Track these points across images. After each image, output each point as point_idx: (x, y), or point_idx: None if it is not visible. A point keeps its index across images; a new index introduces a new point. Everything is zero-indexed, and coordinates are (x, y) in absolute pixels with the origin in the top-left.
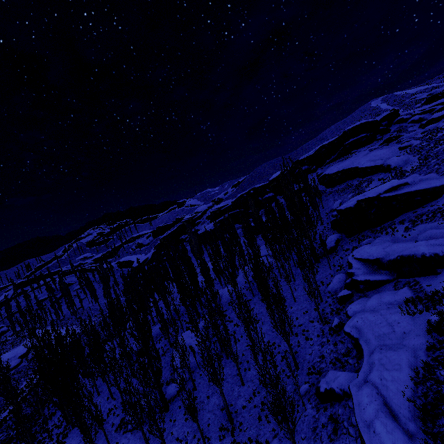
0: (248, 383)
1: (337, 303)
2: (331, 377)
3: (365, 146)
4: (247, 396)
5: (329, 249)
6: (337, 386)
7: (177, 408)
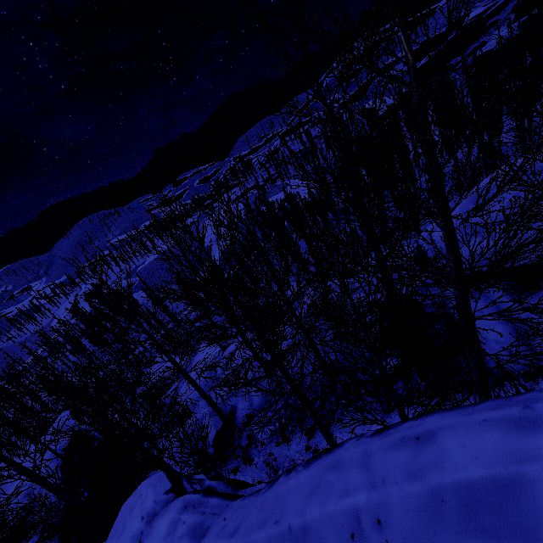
0: None
1: None
2: None
3: None
4: None
5: None
6: None
7: None
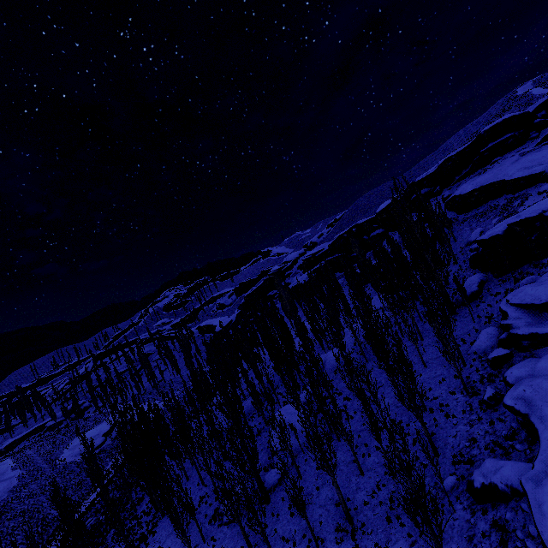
0: (369, 472)
1: (488, 367)
2: (489, 468)
3: (512, 150)
4: (368, 489)
5: (469, 295)
6: (500, 480)
7: (280, 500)
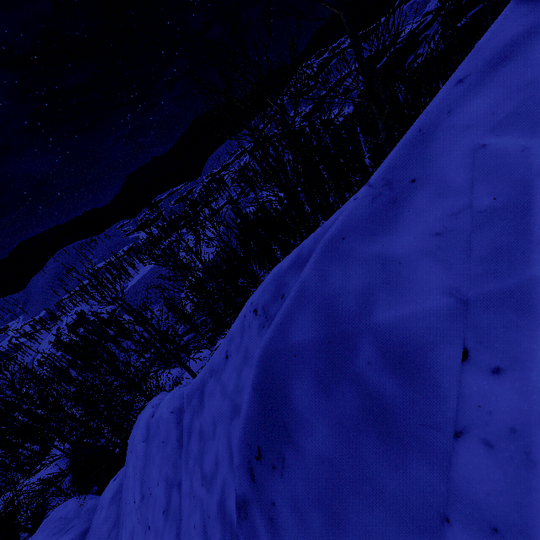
0: None
1: None
2: None
3: None
4: None
5: None
6: None
7: None
